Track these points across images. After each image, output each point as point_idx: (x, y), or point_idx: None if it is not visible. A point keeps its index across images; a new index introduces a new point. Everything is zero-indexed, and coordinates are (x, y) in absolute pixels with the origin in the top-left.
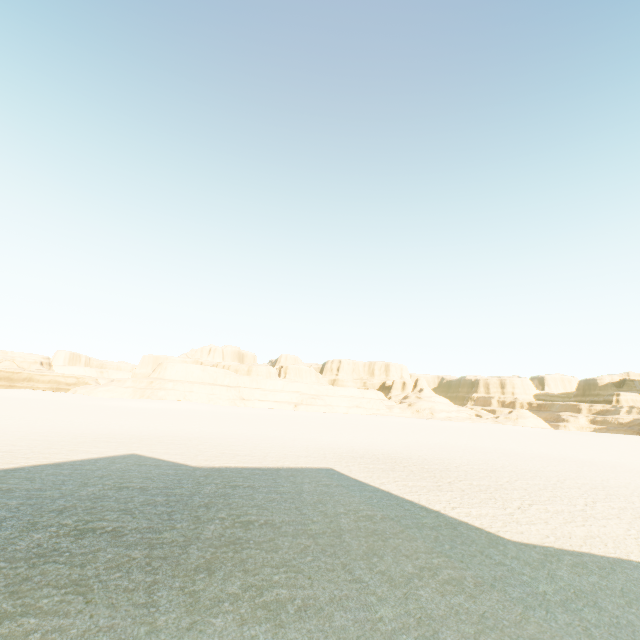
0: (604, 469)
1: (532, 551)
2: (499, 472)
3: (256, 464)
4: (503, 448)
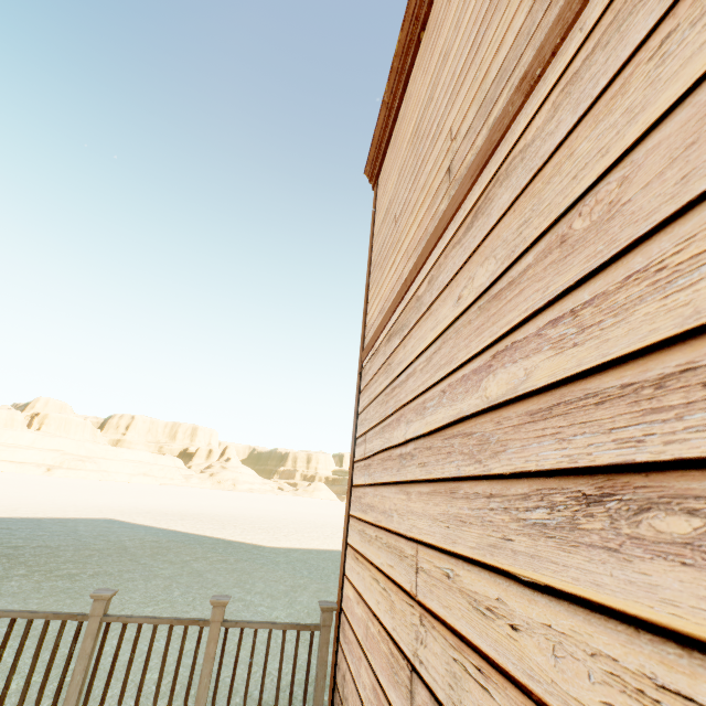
0: None
1: (282, 549)
2: (280, 521)
3: (4, 515)
4: (292, 510)
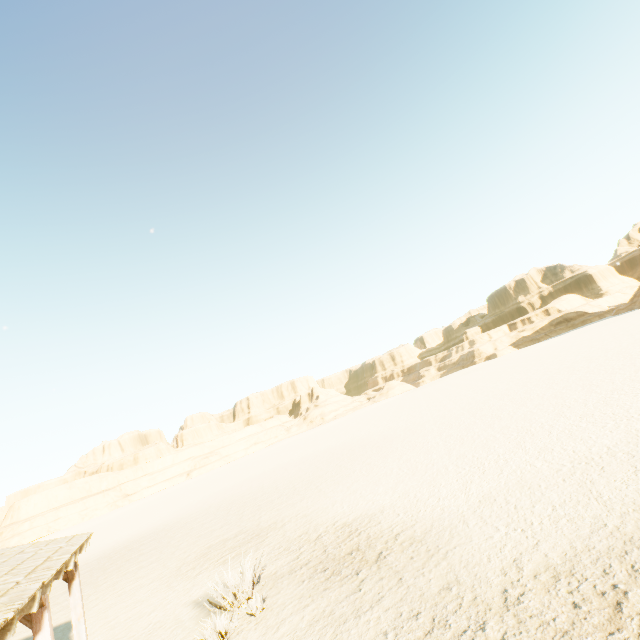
0: (318, 459)
1: None
2: (200, 518)
3: None
4: (292, 459)
